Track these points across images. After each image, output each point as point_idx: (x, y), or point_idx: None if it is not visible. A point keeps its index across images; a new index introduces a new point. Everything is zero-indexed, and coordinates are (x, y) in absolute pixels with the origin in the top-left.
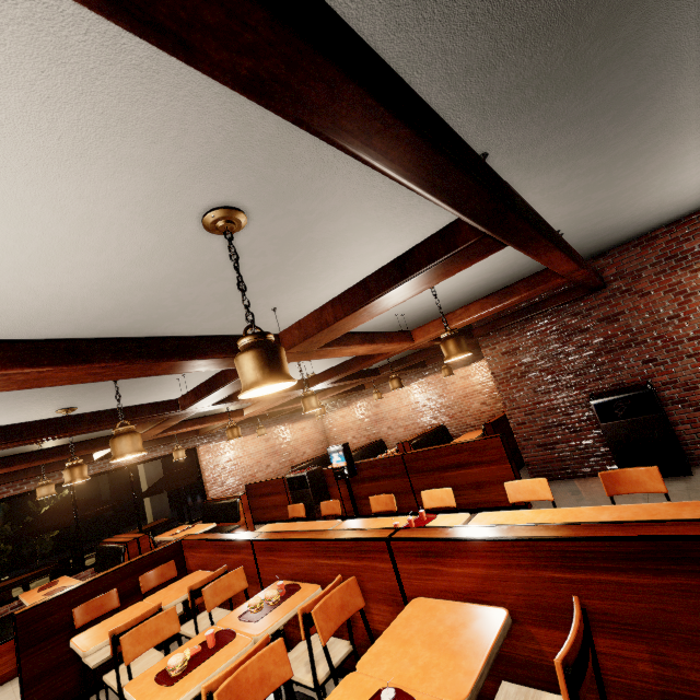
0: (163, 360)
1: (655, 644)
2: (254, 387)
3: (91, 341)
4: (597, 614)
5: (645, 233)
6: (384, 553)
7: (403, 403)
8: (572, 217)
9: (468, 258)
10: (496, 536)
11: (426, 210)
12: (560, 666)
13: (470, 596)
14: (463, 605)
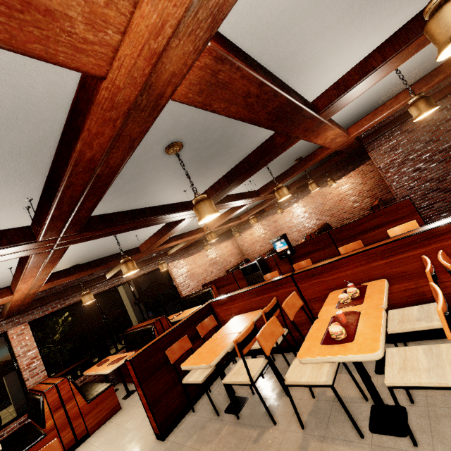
0: (283, 91)
1: None
2: None
3: (250, 58)
4: None
5: None
6: None
7: (294, 215)
8: None
9: None
10: None
11: None
12: None
13: None
14: None
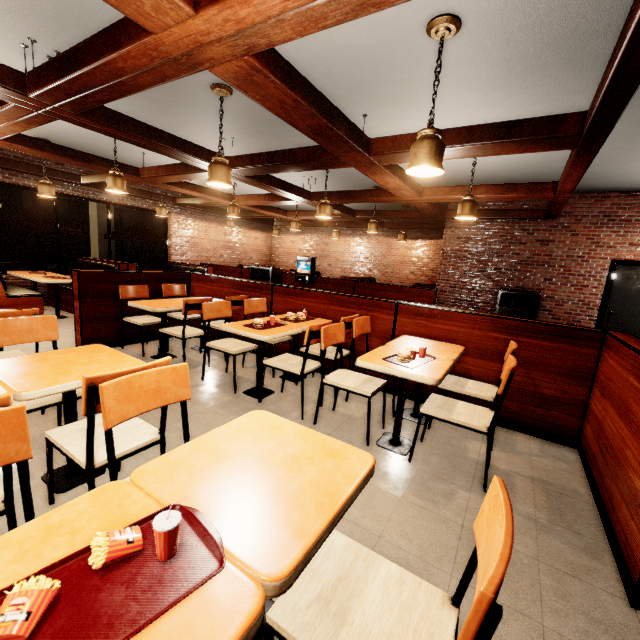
0: (322, 117)
1: (530, 370)
2: (430, 165)
3: (297, 74)
4: None
5: (605, 191)
6: (391, 310)
7: (350, 249)
8: None
9: (551, 145)
10: (474, 313)
11: (537, 93)
12: (511, 351)
13: (440, 340)
14: (437, 341)
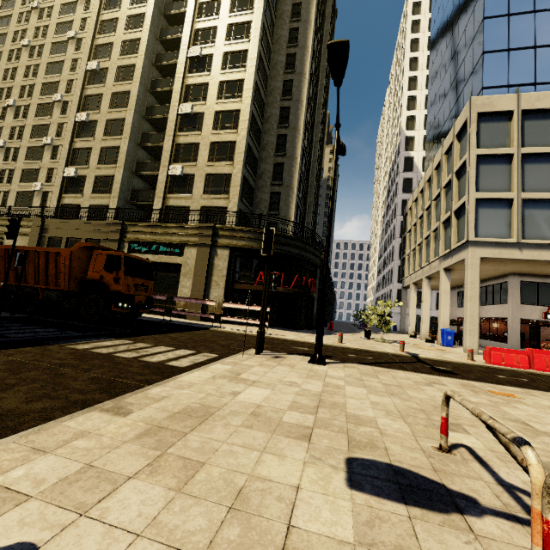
0: None
1: None
2: None
3: None
4: None
5: None
6: None
7: None
8: None
9: None
10: None
11: None
12: None
13: None
14: None
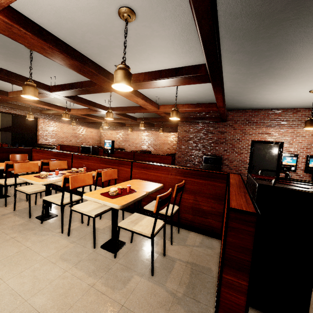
0: (73, 59)
1: (196, 196)
2: (121, 83)
3: (48, 33)
4: (186, 188)
5: (245, 109)
6: (129, 166)
7: (139, 137)
8: (230, 88)
9: (198, 80)
10: (168, 165)
11: (192, 56)
12: (176, 186)
13: (153, 181)
14: (150, 182)
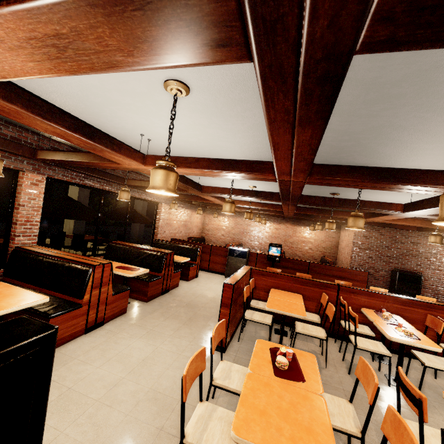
0: None
1: None
2: None
3: None
4: None
5: None
6: None
7: (266, 230)
8: None
9: None
10: None
11: None
12: None
13: None
14: None
